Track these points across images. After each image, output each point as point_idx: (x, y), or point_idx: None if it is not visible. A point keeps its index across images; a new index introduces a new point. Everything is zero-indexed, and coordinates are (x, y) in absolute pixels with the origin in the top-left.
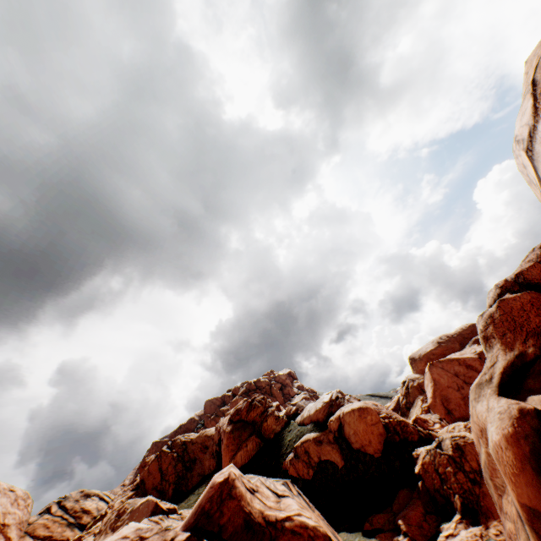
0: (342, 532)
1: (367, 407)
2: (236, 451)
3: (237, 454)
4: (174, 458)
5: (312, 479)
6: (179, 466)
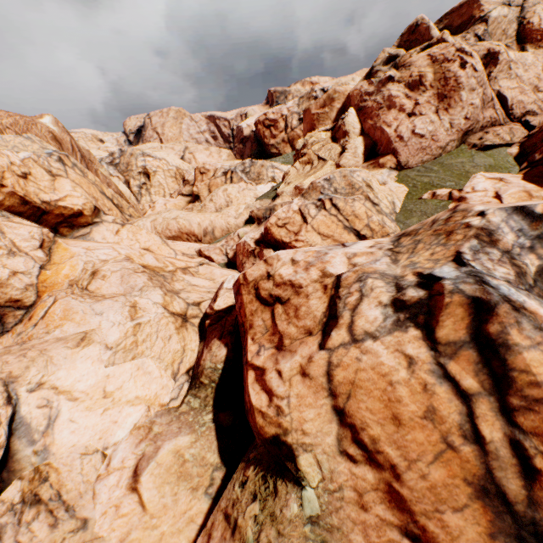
0: None
1: (307, 111)
2: None
3: None
4: None
5: None
6: None
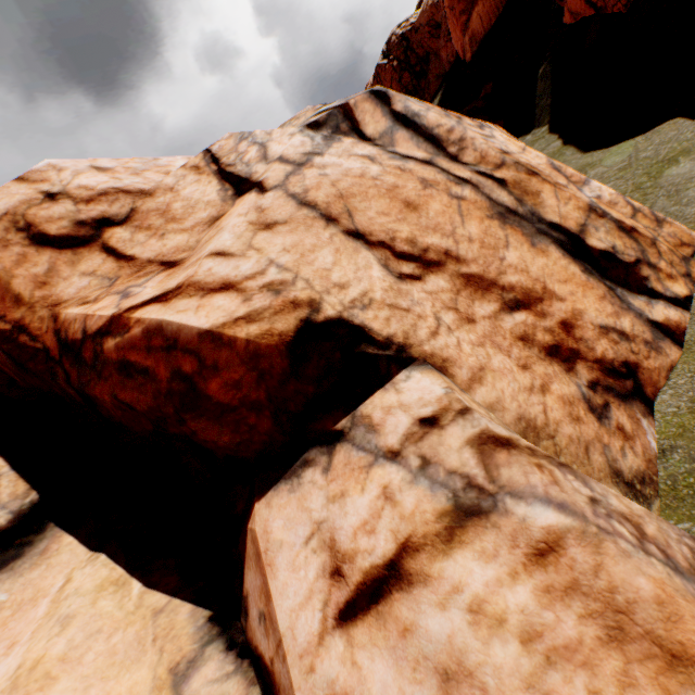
0: (668, 121)
1: None
2: (469, 14)
3: (471, 18)
4: (395, 71)
5: (623, 1)
6: (405, 79)
